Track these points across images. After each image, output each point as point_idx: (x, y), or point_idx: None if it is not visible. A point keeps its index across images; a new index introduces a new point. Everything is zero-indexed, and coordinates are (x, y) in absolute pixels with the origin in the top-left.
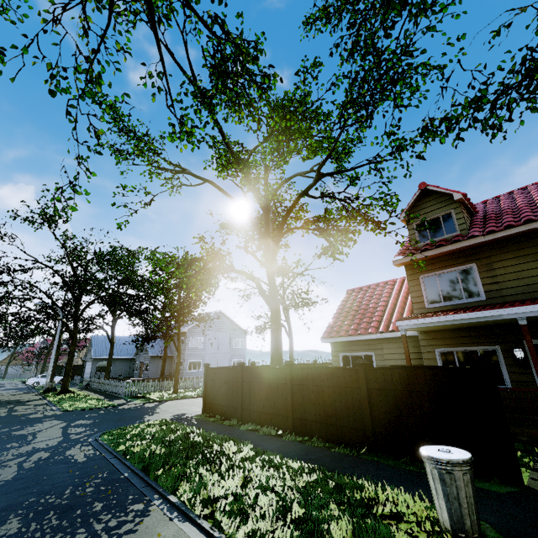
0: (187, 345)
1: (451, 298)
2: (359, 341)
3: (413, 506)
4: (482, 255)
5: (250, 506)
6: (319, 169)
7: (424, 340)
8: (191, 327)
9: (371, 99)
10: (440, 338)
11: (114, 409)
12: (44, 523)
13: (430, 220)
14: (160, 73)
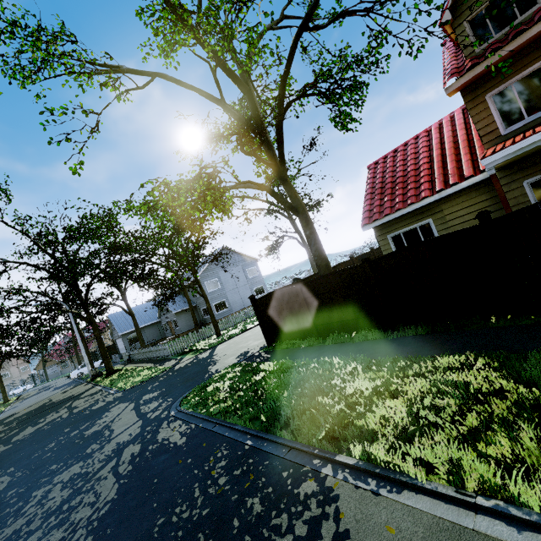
0: (205, 290)
1: (539, 107)
2: (409, 213)
3: None
4: None
5: (475, 437)
6: None
7: (506, 176)
8: (201, 273)
9: None
10: (529, 166)
11: (172, 372)
12: None
13: None
14: None
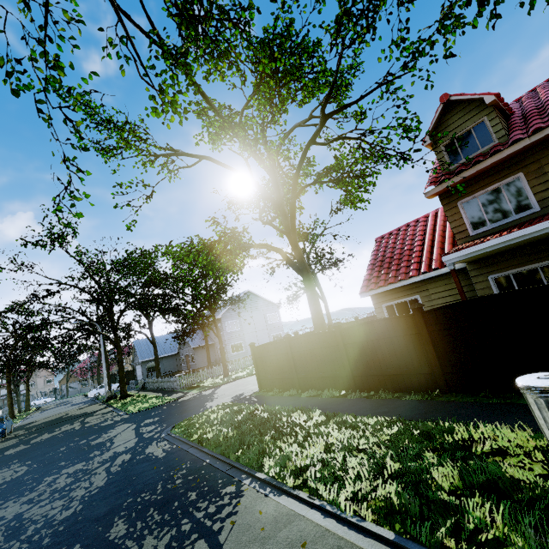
0: (225, 330)
1: (498, 217)
2: (401, 288)
3: (514, 439)
4: (528, 160)
5: (341, 469)
6: (322, 109)
7: (474, 270)
8: (224, 312)
9: (371, 2)
10: (492, 264)
11: (175, 403)
12: (148, 520)
13: (462, 135)
14: (122, 38)
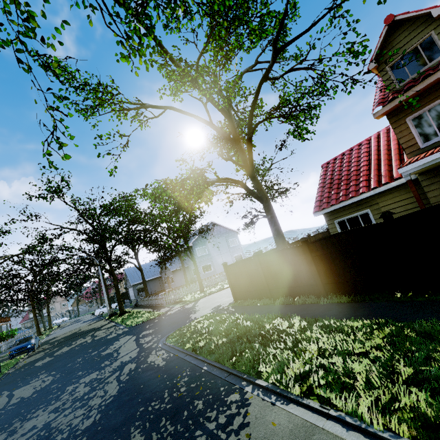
0: (196, 255)
1: None
2: (351, 204)
3: None
4: None
5: (345, 375)
6: (274, 43)
7: (426, 180)
8: (193, 241)
9: None
10: None
11: (164, 316)
12: (162, 431)
13: (412, 50)
14: None
